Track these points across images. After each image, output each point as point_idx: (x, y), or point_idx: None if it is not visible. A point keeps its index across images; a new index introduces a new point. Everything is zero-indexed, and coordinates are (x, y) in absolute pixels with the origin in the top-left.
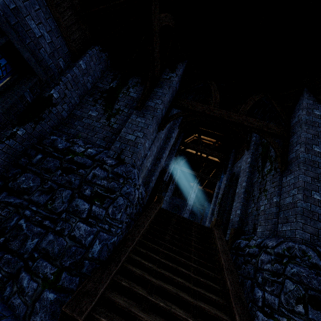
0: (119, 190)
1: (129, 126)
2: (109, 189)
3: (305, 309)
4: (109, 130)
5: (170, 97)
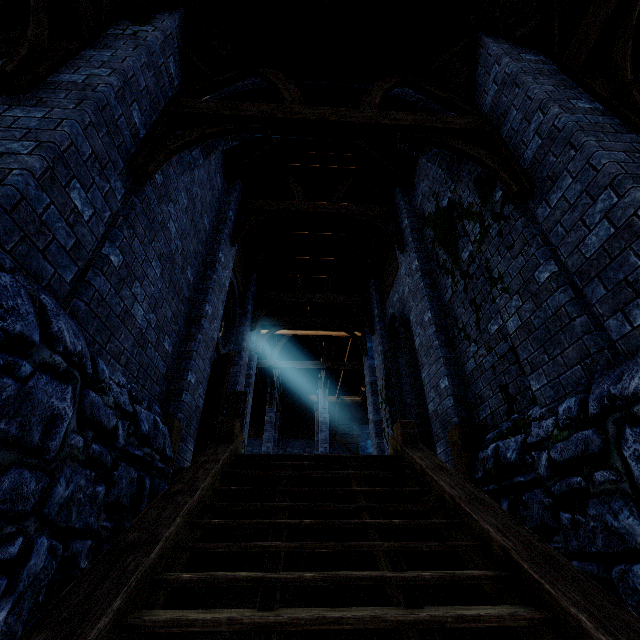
0: None
1: None
2: None
3: None
4: None
5: (149, 81)
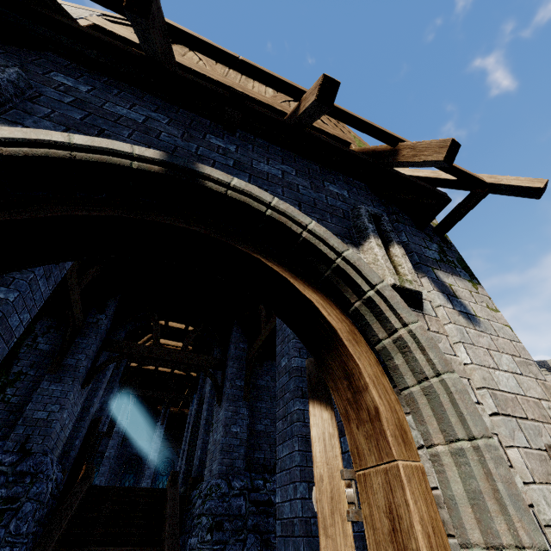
0: (25, 495)
1: (39, 399)
2: (9, 499)
3: (212, 535)
4: (4, 408)
5: (98, 344)
